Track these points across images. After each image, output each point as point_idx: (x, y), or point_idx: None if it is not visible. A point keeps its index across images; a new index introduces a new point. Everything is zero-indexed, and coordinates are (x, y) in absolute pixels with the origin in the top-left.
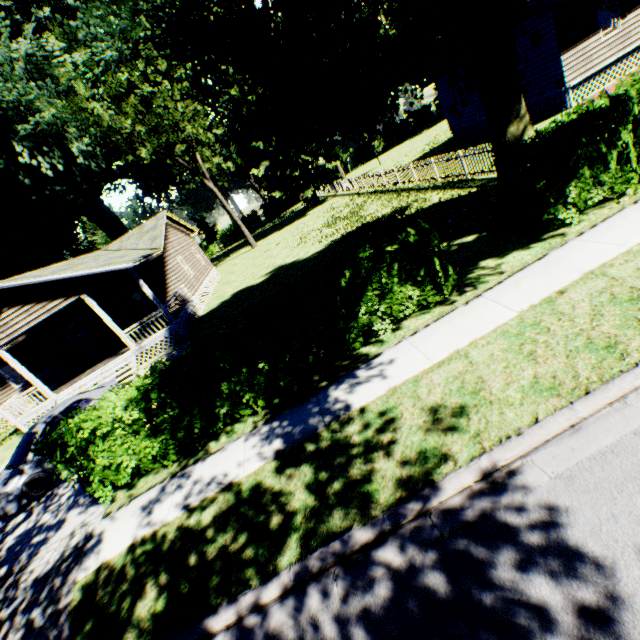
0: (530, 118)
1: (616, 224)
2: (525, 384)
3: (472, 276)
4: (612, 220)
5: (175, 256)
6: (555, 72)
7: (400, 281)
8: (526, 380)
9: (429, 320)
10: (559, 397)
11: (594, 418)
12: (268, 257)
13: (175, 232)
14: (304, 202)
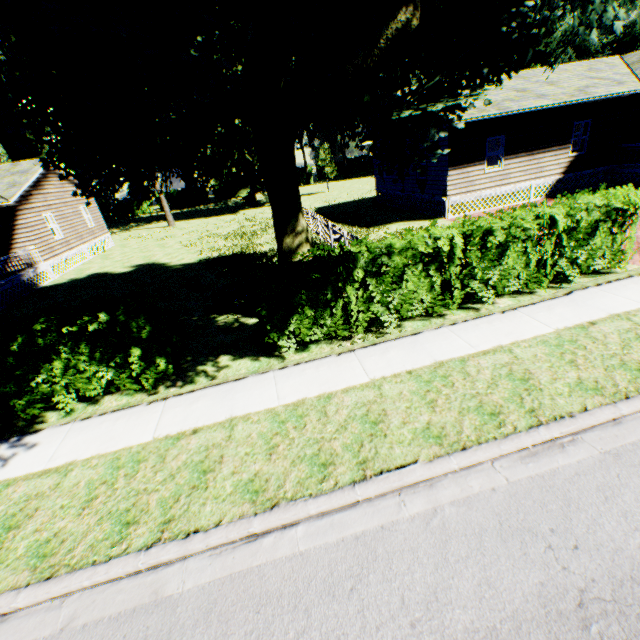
0: (424, 211)
1: (307, 371)
2: (42, 539)
3: (200, 369)
4: (311, 365)
5: (41, 211)
6: (443, 182)
7: (92, 360)
8: (49, 534)
9: (112, 408)
10: (33, 572)
11: (28, 611)
12: (162, 245)
13: (62, 183)
14: (244, 198)
